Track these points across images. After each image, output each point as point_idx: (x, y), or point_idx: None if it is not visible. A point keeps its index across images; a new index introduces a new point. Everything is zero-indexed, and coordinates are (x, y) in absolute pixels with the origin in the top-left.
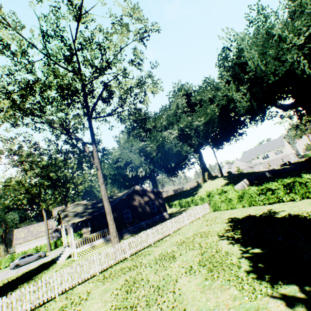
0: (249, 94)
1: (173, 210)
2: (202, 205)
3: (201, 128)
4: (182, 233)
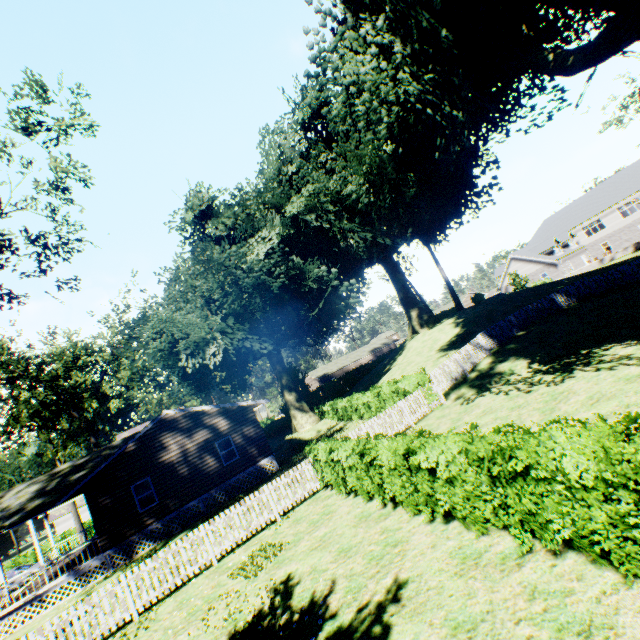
0: (401, 48)
1: (322, 427)
2: (287, 475)
3: (362, 201)
4: (143, 632)
